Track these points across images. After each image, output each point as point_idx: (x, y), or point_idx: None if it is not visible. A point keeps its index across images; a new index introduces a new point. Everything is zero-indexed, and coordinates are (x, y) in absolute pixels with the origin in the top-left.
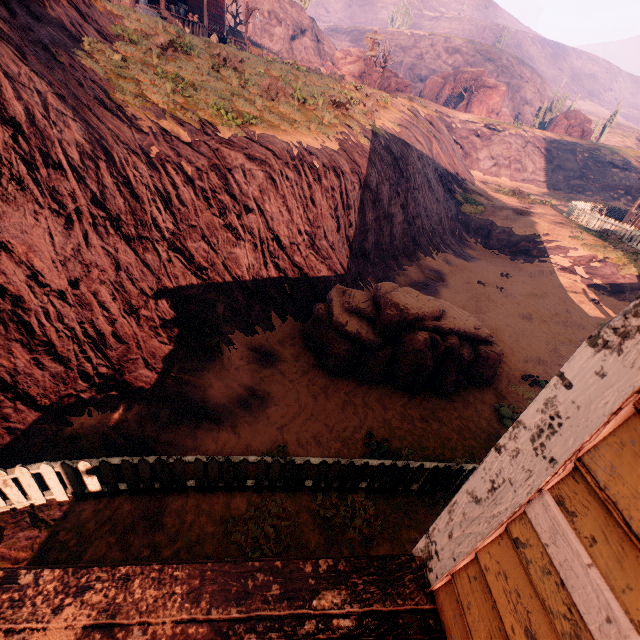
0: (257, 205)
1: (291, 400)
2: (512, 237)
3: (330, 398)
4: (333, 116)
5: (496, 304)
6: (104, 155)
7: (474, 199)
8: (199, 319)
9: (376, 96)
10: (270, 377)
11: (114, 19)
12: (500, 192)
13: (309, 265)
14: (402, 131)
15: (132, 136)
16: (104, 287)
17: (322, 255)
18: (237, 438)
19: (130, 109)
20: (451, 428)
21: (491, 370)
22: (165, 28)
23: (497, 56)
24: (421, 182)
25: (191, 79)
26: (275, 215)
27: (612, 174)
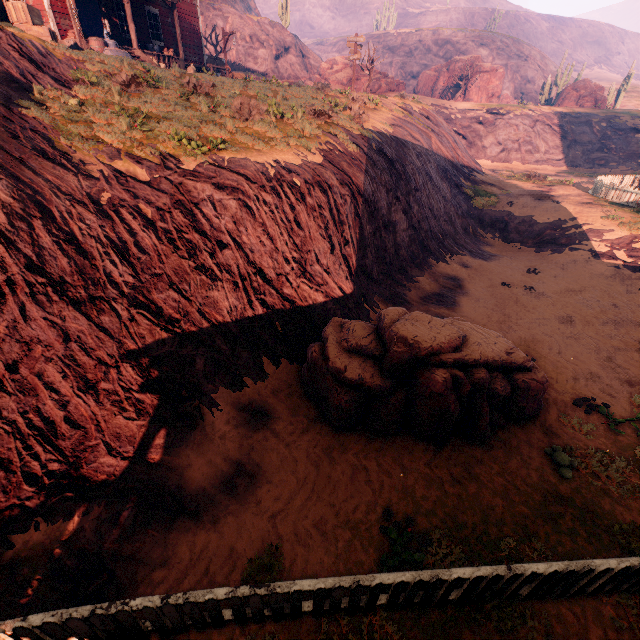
0: (232, 238)
1: (287, 473)
2: (534, 226)
3: (335, 463)
4: (315, 127)
5: (527, 308)
6: (39, 212)
7: (485, 190)
8: (174, 381)
9: (363, 99)
10: (262, 442)
11: (75, 64)
12: (513, 178)
13: (302, 296)
14: (395, 131)
15: (78, 184)
16: (51, 365)
17: (316, 282)
18: (218, 539)
19: (78, 154)
20: (493, 490)
21: (534, 402)
22: (133, 65)
23: (490, 39)
24: (423, 182)
25: (156, 112)
26: (255, 246)
27: (637, 140)
